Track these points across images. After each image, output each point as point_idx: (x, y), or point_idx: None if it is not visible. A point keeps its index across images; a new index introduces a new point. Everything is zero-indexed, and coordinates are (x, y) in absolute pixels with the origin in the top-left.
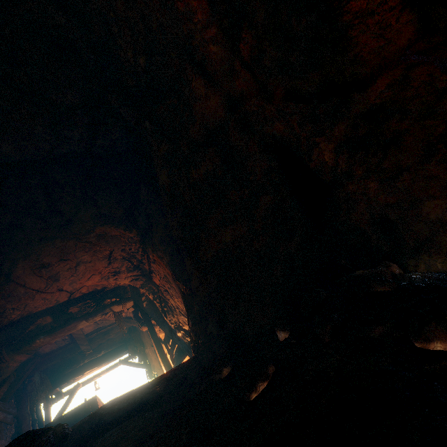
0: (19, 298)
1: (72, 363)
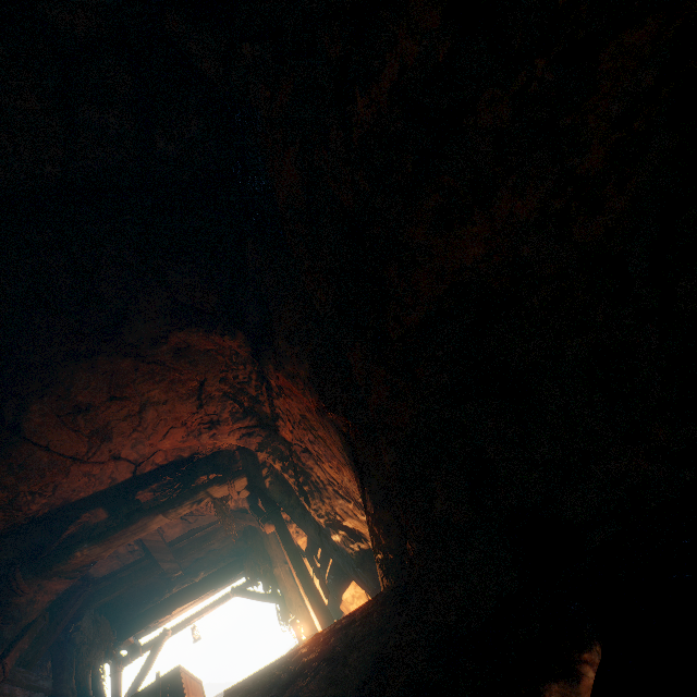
0: (42, 473)
1: (150, 594)
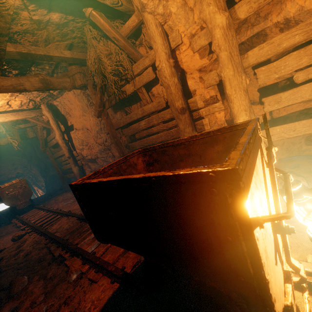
0: None
1: None
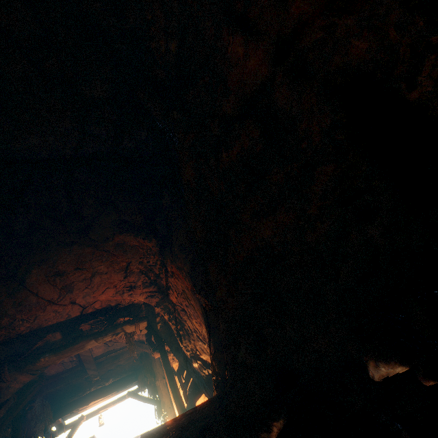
0: (30, 308)
1: (77, 390)
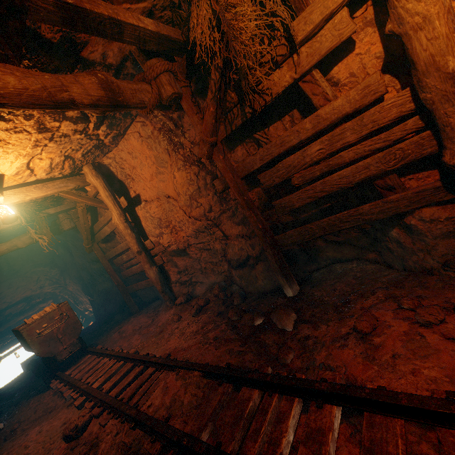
0: None
1: (1, 343)
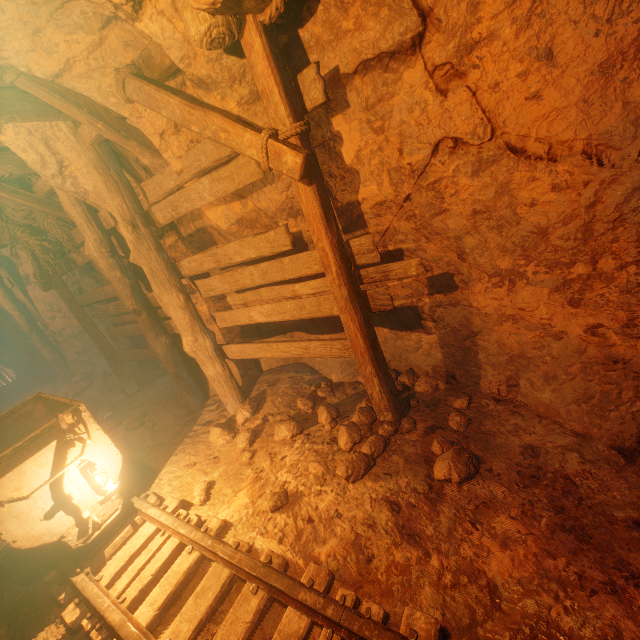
0: None
1: None
